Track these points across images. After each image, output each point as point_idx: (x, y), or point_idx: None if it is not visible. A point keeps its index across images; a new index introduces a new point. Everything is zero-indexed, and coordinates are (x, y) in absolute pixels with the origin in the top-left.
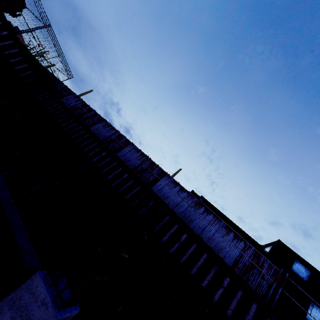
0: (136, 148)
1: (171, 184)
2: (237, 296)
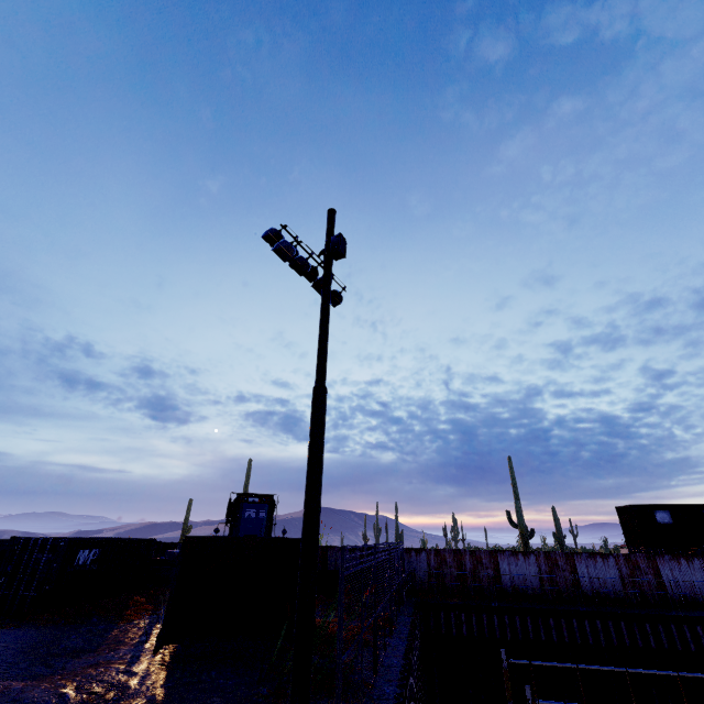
0: (586, 556)
1: (674, 565)
2: None
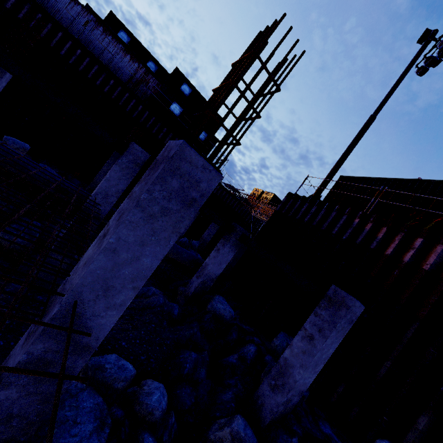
0: None
1: None
2: (118, 90)
